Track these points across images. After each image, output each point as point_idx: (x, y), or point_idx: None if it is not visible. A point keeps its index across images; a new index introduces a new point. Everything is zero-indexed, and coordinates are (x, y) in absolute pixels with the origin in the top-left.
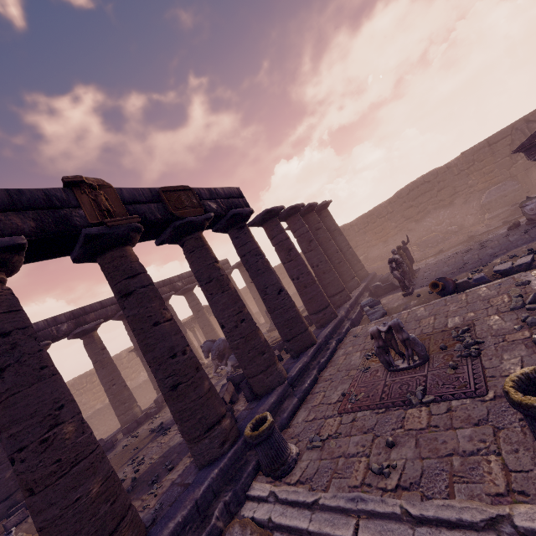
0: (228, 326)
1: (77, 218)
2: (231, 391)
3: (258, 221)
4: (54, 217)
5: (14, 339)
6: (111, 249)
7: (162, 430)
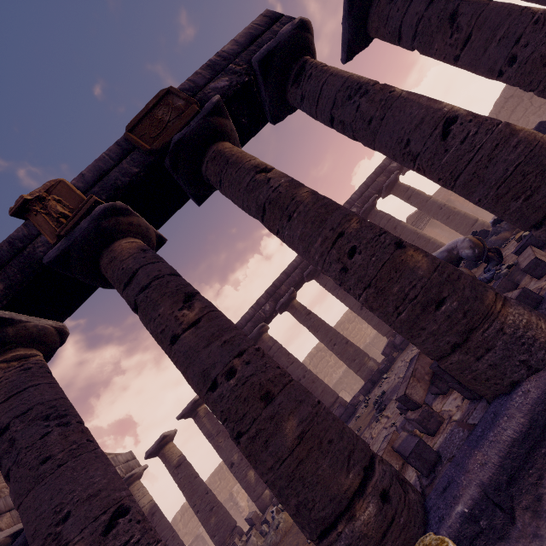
0: (331, 274)
1: (40, 248)
2: (427, 372)
3: (350, 34)
4: (18, 264)
5: (11, 433)
6: (99, 258)
7: (380, 406)
